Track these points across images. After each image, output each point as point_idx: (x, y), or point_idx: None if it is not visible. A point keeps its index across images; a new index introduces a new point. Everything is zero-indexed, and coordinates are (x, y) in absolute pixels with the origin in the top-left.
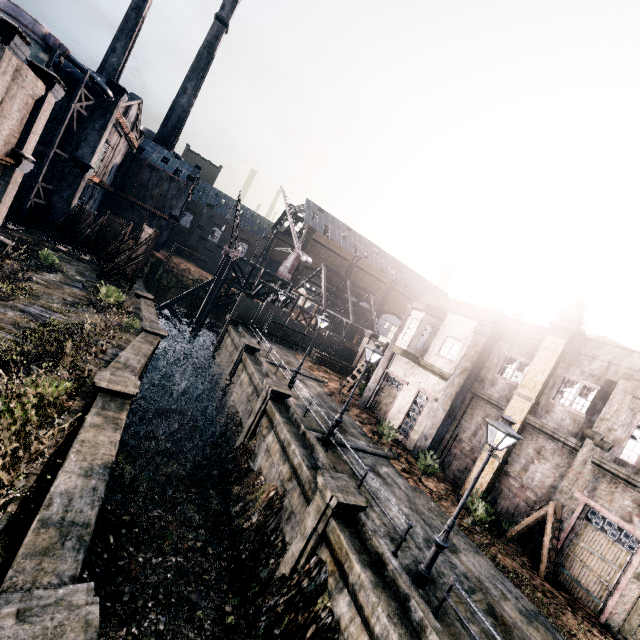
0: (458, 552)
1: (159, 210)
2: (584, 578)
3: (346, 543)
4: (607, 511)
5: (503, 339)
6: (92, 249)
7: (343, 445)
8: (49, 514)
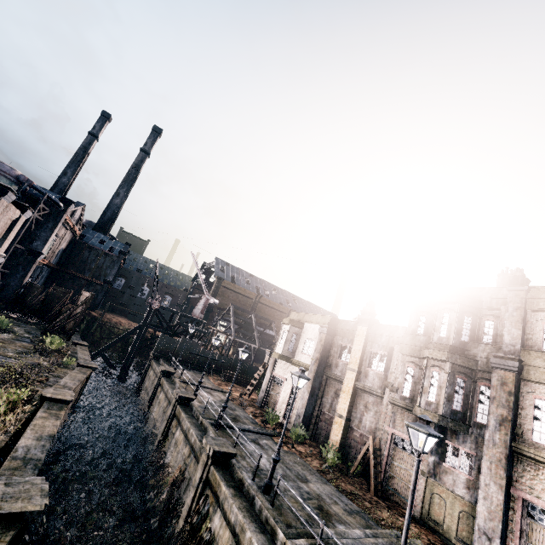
0: (308, 482)
1: (96, 278)
2: (400, 488)
3: (219, 477)
4: (402, 433)
5: (338, 334)
6: (37, 314)
7: (232, 427)
8: (16, 455)
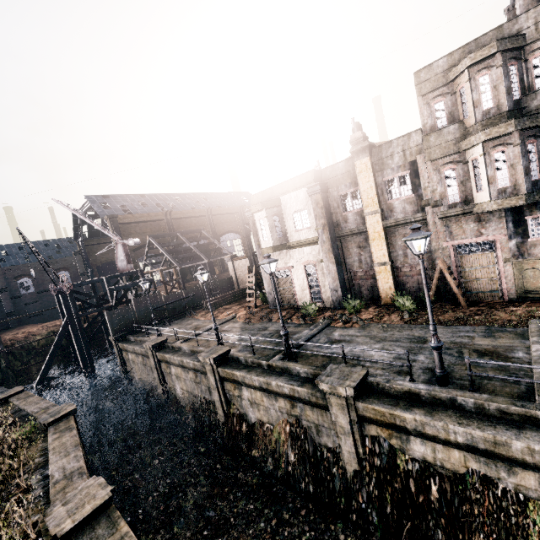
0: (426, 339)
1: None
2: (481, 286)
3: (384, 408)
4: (466, 239)
5: (329, 187)
6: None
7: (299, 346)
8: None
